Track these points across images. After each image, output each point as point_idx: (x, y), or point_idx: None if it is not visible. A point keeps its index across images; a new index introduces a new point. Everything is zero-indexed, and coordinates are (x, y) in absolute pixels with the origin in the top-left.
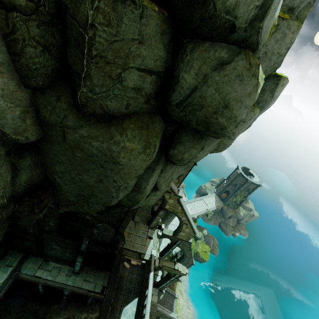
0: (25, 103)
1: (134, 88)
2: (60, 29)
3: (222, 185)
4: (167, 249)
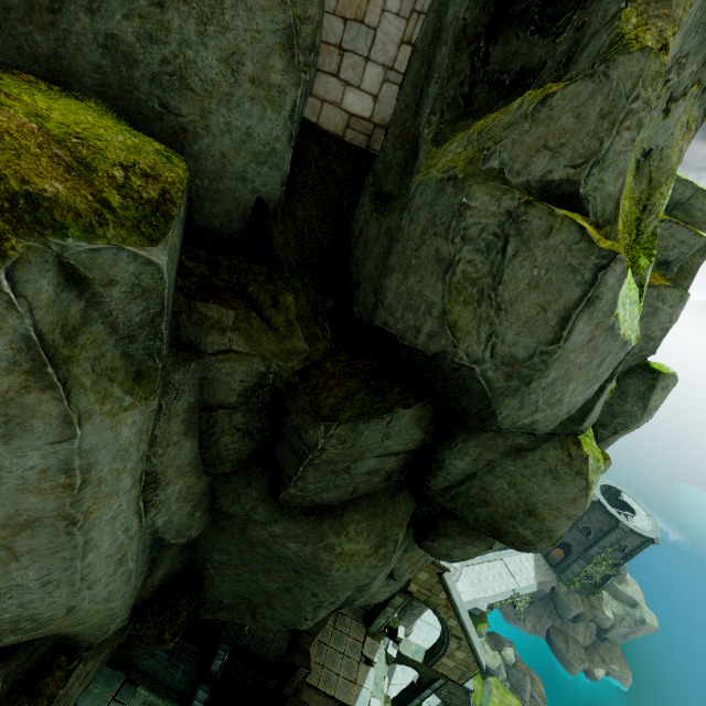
0: (201, 493)
1: (367, 472)
2: (271, 414)
3: None
4: (408, 696)
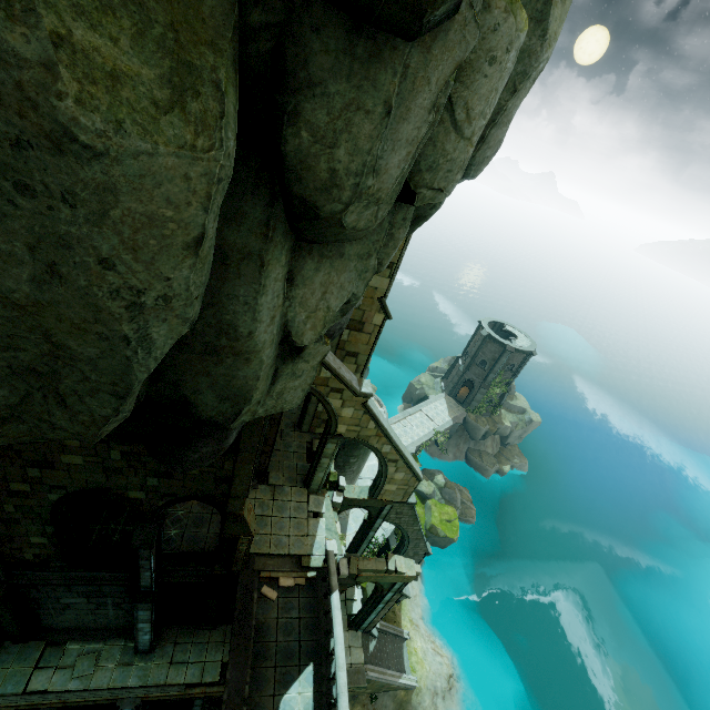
0: None
1: None
2: None
3: (455, 370)
4: (363, 534)
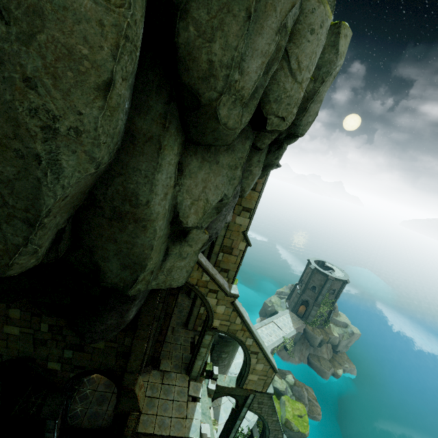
0: None
1: None
2: None
3: (295, 293)
4: (231, 423)
